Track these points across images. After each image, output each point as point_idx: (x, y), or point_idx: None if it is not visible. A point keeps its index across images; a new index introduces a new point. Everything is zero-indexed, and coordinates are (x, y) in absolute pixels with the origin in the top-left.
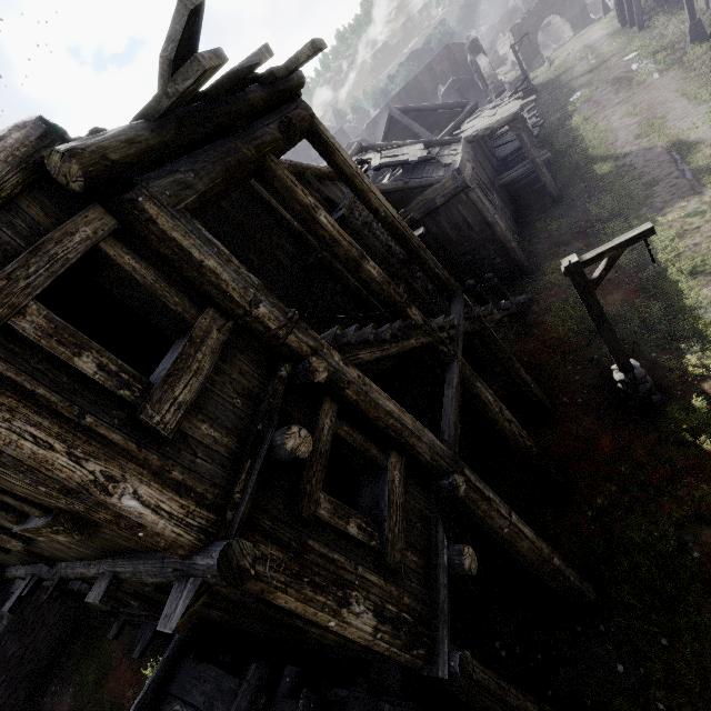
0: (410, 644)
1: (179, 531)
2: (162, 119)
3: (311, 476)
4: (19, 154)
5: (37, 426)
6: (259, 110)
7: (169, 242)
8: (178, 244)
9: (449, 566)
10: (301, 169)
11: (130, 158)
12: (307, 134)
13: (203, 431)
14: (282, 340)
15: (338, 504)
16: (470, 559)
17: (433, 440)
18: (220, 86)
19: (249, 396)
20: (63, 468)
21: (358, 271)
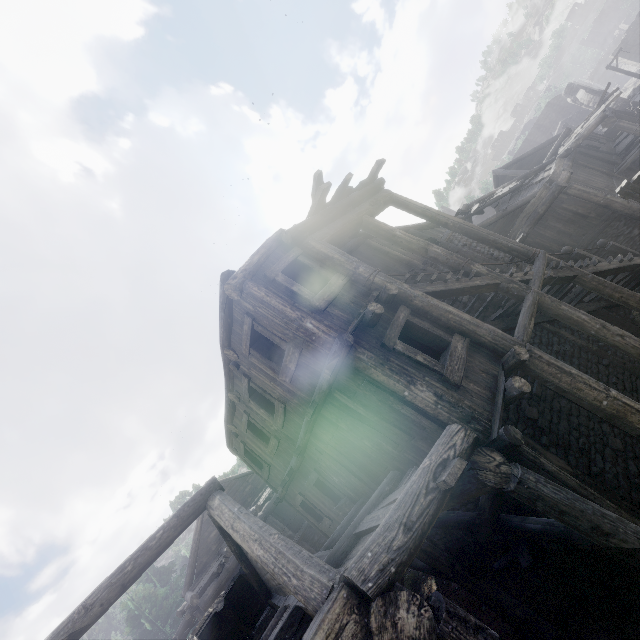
0: (467, 419)
1: (326, 336)
2: (315, 215)
3: (391, 333)
4: (275, 239)
5: (282, 301)
6: (358, 201)
7: (320, 253)
8: (323, 253)
9: (505, 390)
10: (406, 228)
11: (305, 229)
12: (389, 203)
13: (336, 312)
14: (372, 280)
15: (409, 347)
16: (521, 384)
17: (494, 329)
18: (335, 196)
19: (357, 304)
20: (289, 313)
21: (427, 254)
